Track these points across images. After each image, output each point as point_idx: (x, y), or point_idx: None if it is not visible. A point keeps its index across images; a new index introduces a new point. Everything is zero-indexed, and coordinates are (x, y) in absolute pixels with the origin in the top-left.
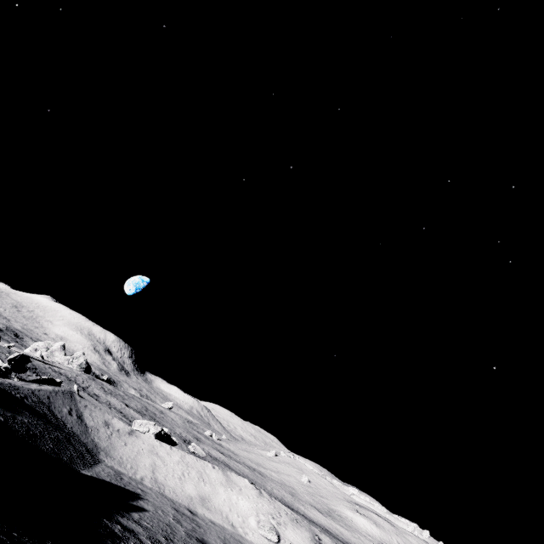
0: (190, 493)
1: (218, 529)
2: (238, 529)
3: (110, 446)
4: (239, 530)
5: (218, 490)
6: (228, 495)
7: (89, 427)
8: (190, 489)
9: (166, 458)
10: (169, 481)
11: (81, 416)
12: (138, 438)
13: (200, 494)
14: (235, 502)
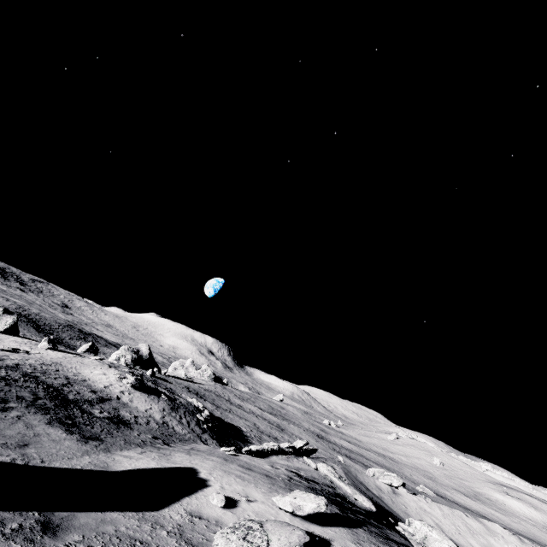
0: None
1: None
2: None
3: (403, 513)
4: None
5: (489, 541)
6: (500, 545)
7: (378, 496)
8: (475, 544)
9: (433, 513)
10: (459, 539)
11: (365, 486)
12: (401, 496)
13: None
14: None
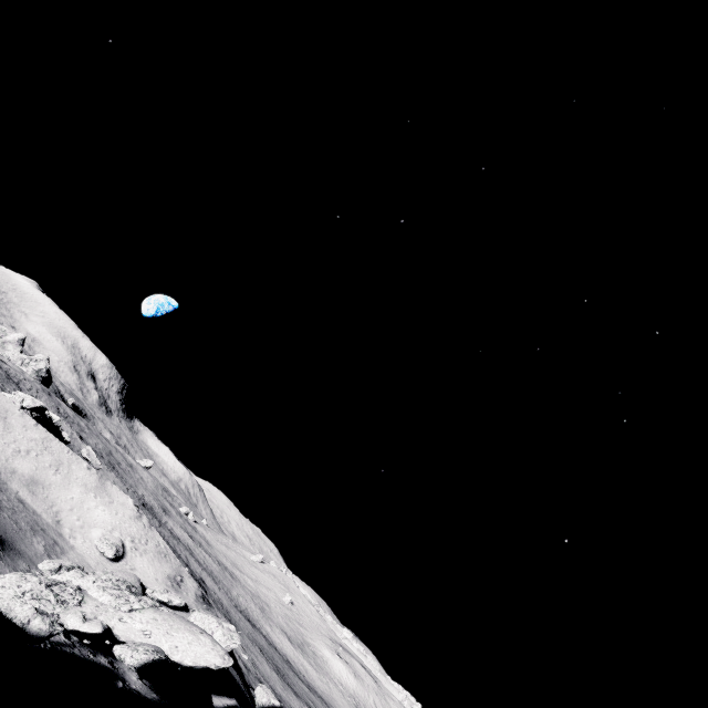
0: (19, 468)
1: (18, 505)
2: (64, 528)
3: None
4: (64, 530)
5: (72, 487)
6: (84, 497)
7: None
8: (24, 466)
9: (16, 428)
10: None
11: None
12: None
13: (36, 477)
14: (87, 507)
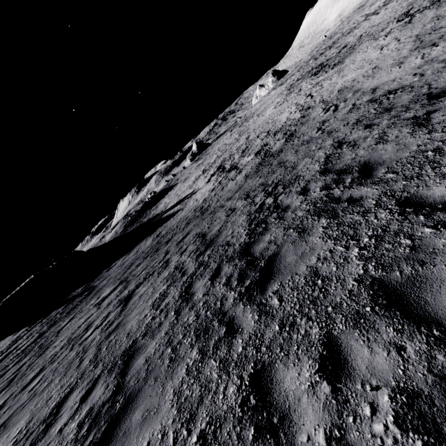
0: None
1: None
2: None
3: None
4: None
5: None
6: None
7: None
8: None
9: None
10: None
11: None
12: None
13: None
14: None
